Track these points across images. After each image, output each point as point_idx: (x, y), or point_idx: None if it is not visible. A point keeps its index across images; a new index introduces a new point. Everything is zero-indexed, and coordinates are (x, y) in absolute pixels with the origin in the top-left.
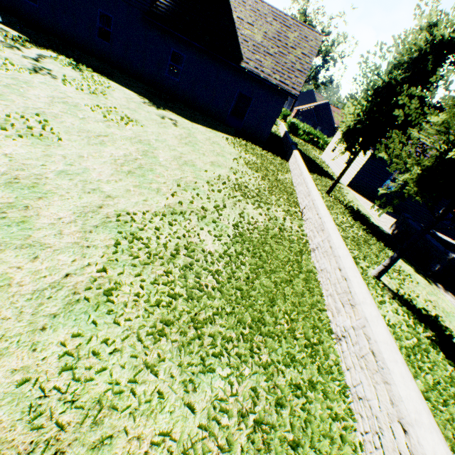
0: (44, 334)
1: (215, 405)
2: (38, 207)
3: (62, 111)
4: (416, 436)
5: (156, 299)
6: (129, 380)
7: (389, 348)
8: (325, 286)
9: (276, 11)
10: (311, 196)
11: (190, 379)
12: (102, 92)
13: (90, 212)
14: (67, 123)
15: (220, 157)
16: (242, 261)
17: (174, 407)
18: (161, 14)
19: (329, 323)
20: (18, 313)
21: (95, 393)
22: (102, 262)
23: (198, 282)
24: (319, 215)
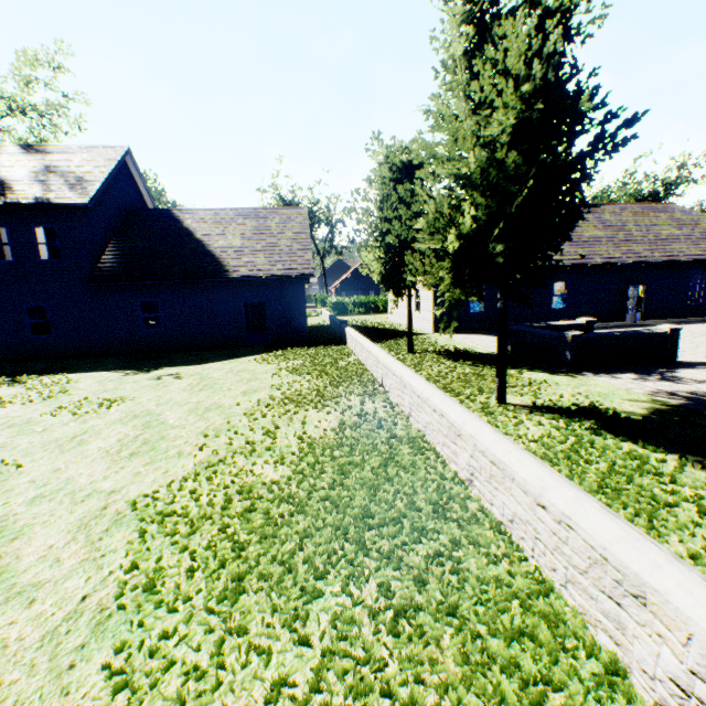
0: (75, 671)
1: (338, 626)
2: (16, 549)
3: (11, 435)
4: (548, 501)
5: (218, 560)
6: (210, 656)
7: (500, 444)
8: (435, 440)
9: (243, 211)
10: (380, 362)
11: (294, 616)
12: (62, 391)
13: (92, 519)
14: (24, 445)
15: (254, 381)
16: (321, 469)
17: (284, 655)
18: (109, 273)
19: (457, 474)
20: (30, 668)
21: (170, 694)
22: (128, 562)
23: (270, 518)
24: (395, 374)
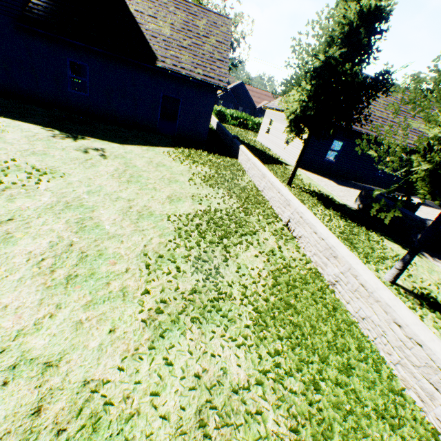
0: None
1: None
2: None
3: None
4: None
5: None
6: None
7: None
8: (381, 345)
9: None
10: (292, 206)
11: None
12: None
13: None
14: None
15: (174, 184)
16: (288, 372)
17: None
18: (40, 18)
19: (421, 412)
20: None
21: None
22: None
23: None
24: (319, 235)
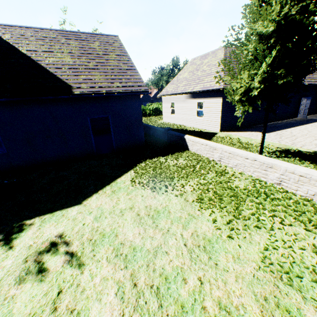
0: None
1: None
2: None
3: None
4: None
5: None
6: None
7: None
8: None
9: (62, 32)
10: None
11: None
12: None
13: None
14: None
15: (217, 255)
16: None
17: None
18: None
19: None
20: None
21: None
22: None
23: None
24: None
